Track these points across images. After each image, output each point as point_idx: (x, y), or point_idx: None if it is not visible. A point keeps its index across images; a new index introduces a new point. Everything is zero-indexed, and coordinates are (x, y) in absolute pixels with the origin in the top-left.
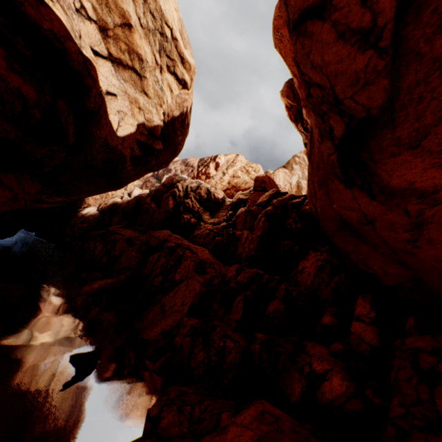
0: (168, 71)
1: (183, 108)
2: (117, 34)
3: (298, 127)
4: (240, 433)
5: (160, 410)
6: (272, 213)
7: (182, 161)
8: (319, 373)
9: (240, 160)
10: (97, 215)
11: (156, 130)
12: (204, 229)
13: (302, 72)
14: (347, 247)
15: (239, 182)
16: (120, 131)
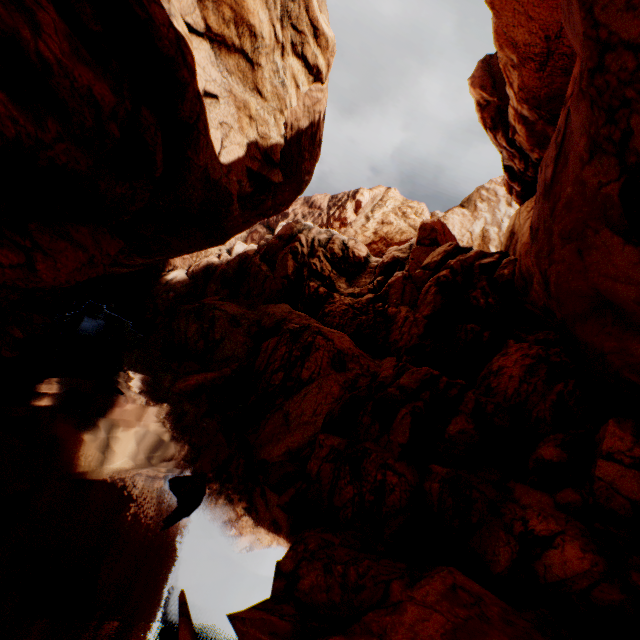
0: (294, 53)
1: (314, 115)
2: None
3: (496, 139)
4: (424, 616)
5: (297, 565)
6: (448, 281)
7: (304, 201)
8: (540, 535)
9: (393, 197)
10: (187, 281)
11: (274, 152)
12: (340, 304)
13: (594, 22)
14: (604, 343)
15: (391, 232)
16: (224, 155)
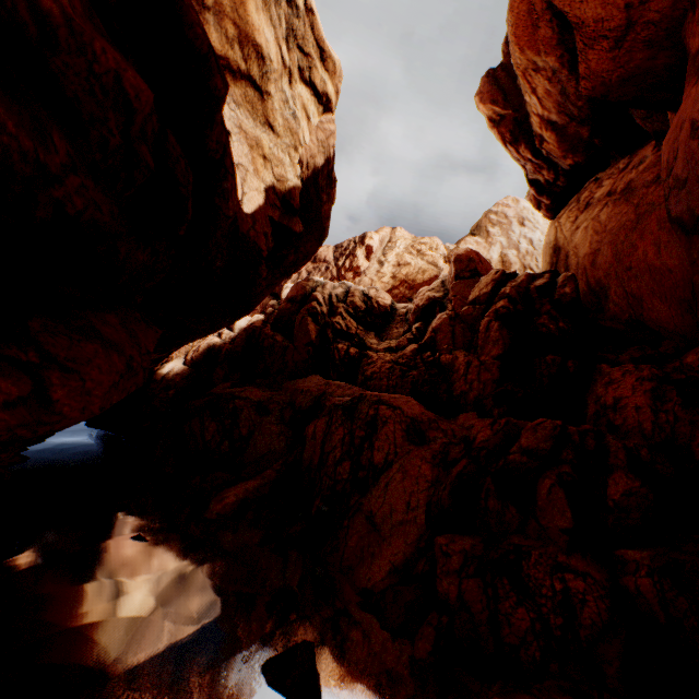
0: (301, 79)
1: (329, 150)
2: (220, 3)
3: (519, 152)
4: None
5: None
6: (510, 312)
7: None
8: None
9: (401, 236)
10: (187, 372)
11: (292, 196)
12: (382, 362)
13: None
14: None
15: (411, 273)
16: (245, 204)
